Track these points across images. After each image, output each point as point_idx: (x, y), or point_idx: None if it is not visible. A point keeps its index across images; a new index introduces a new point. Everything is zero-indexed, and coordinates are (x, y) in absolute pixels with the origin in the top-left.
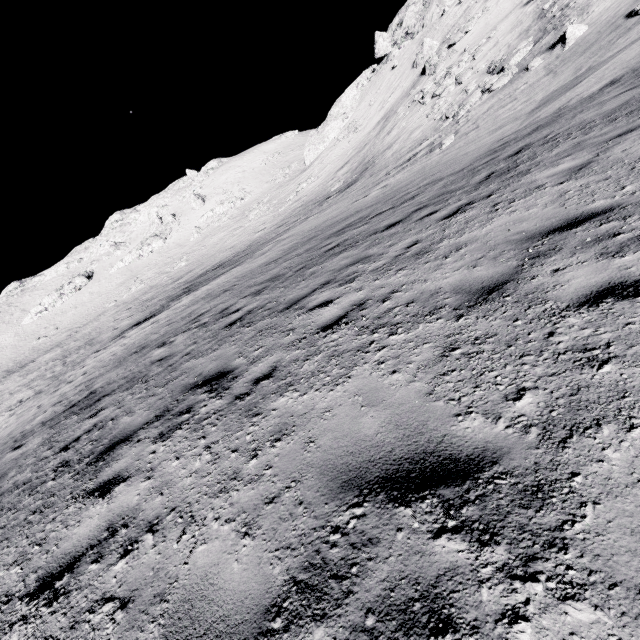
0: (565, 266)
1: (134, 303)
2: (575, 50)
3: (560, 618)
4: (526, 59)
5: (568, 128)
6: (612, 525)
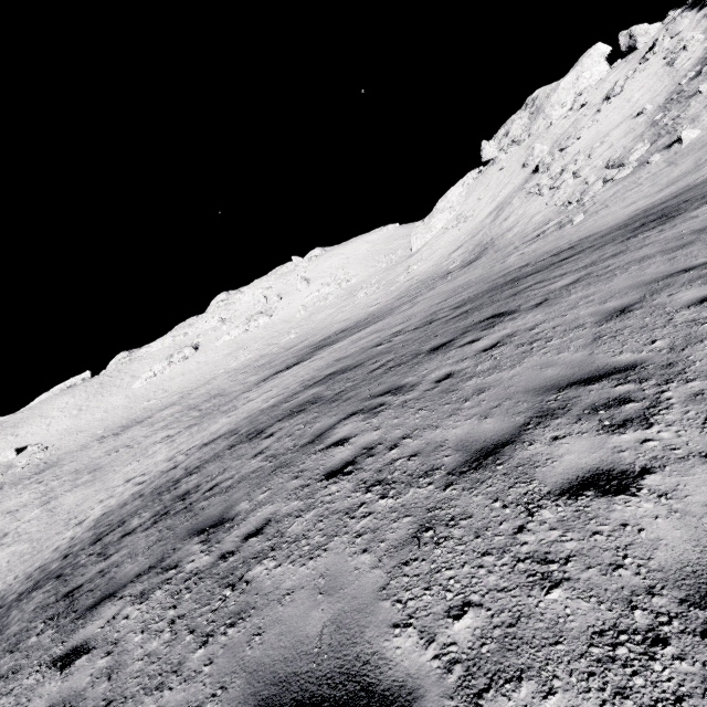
0: None
1: (248, 368)
2: (692, 147)
3: None
4: (644, 156)
5: (702, 193)
6: None
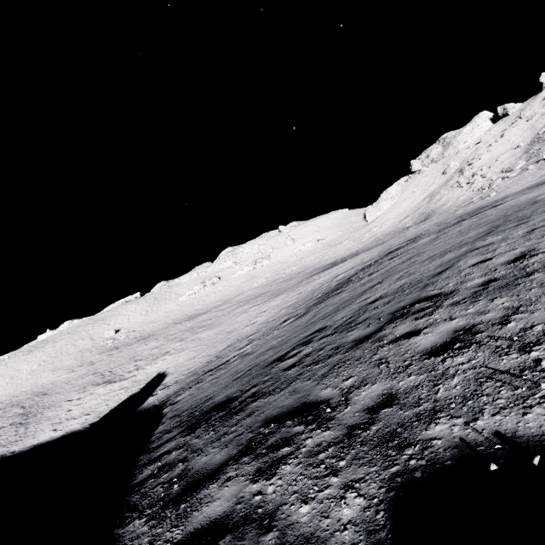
0: None
1: (271, 284)
2: None
3: None
4: (524, 166)
5: None
6: None
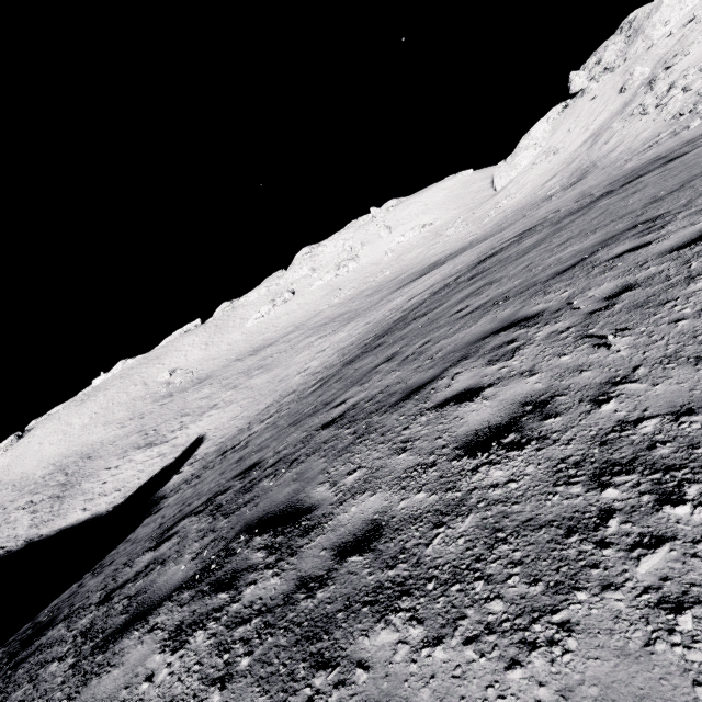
0: None
1: (354, 299)
2: None
3: None
4: None
5: None
6: None
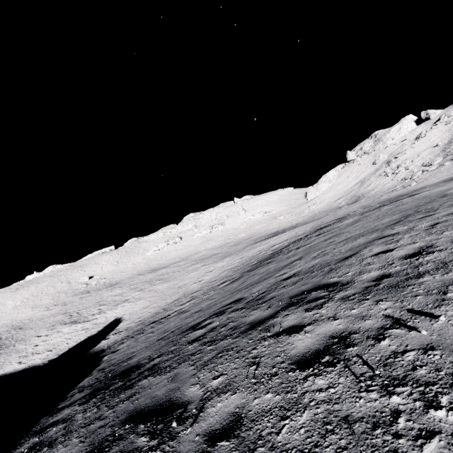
0: None
1: (222, 247)
2: None
3: None
4: (441, 162)
5: None
6: None
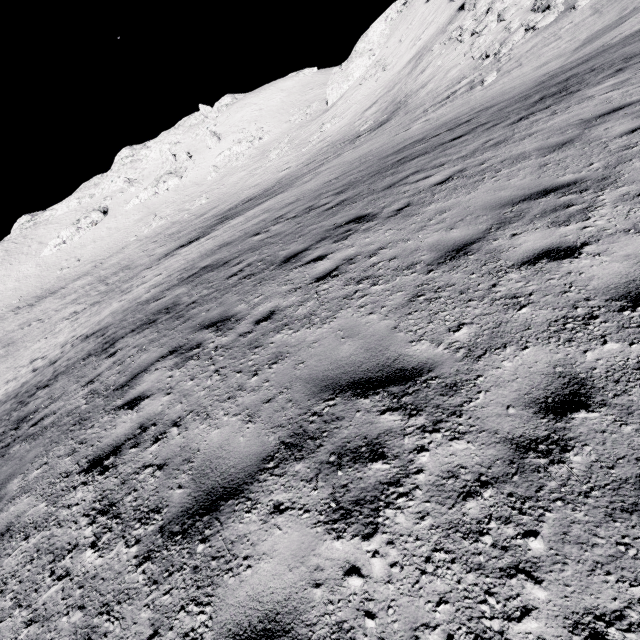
0: (612, 126)
1: (159, 237)
2: None
3: (615, 191)
4: None
5: (612, 59)
6: (635, 174)
